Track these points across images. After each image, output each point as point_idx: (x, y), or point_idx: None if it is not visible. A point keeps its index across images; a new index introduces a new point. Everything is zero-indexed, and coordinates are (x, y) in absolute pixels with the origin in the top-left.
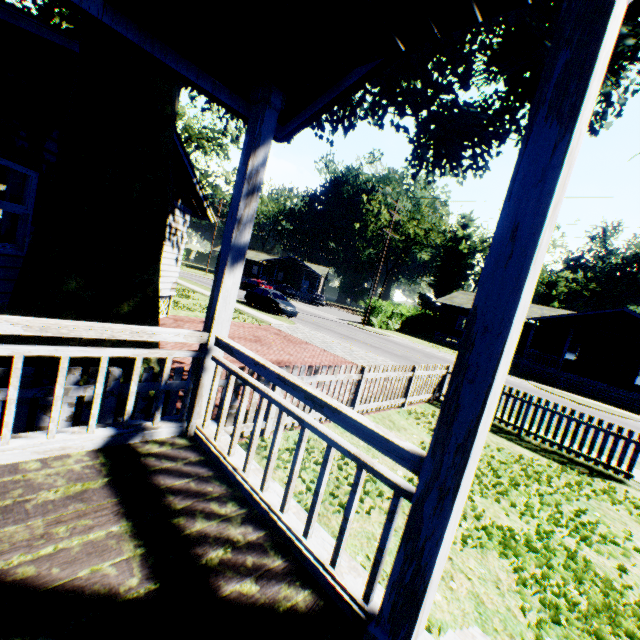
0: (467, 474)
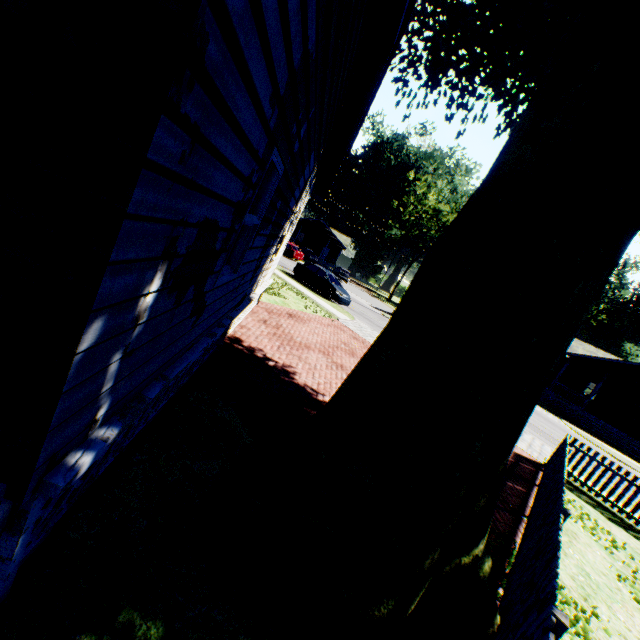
0: None
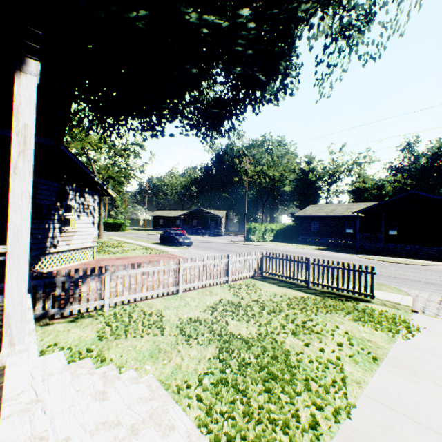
0: (14, 263)
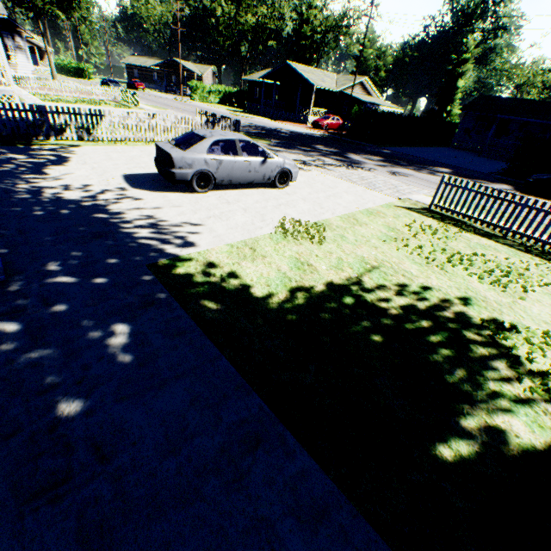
0: None
